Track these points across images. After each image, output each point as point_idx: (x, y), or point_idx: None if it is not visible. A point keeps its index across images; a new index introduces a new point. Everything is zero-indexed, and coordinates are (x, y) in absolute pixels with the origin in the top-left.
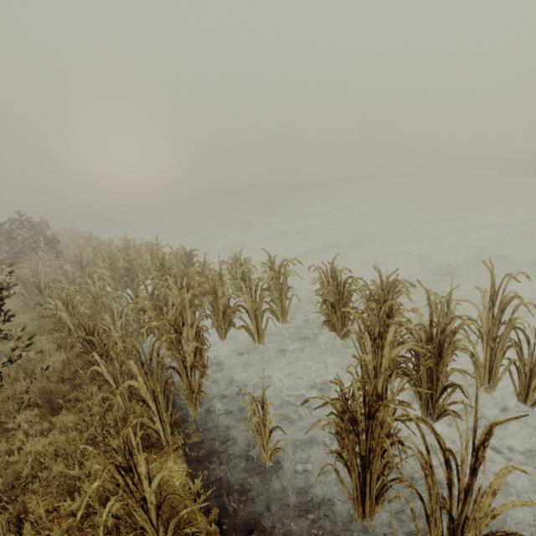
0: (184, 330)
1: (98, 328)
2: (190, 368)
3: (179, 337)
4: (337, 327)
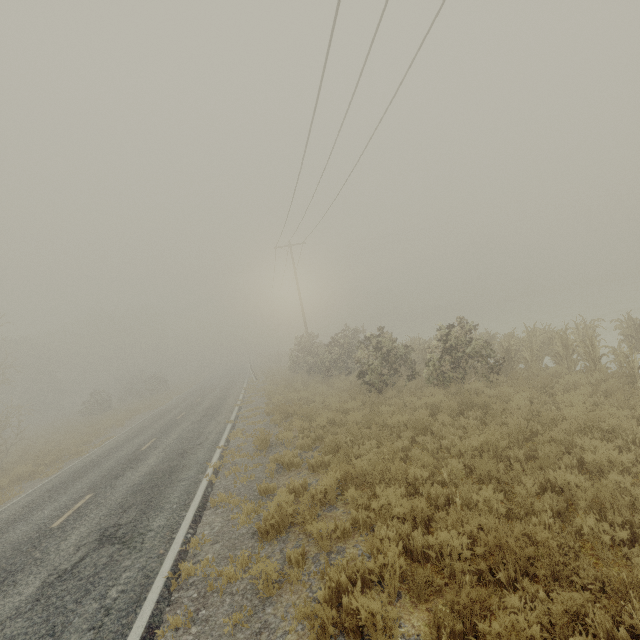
0: (569, 334)
1: (509, 347)
2: (572, 351)
3: (567, 337)
4: (638, 346)
